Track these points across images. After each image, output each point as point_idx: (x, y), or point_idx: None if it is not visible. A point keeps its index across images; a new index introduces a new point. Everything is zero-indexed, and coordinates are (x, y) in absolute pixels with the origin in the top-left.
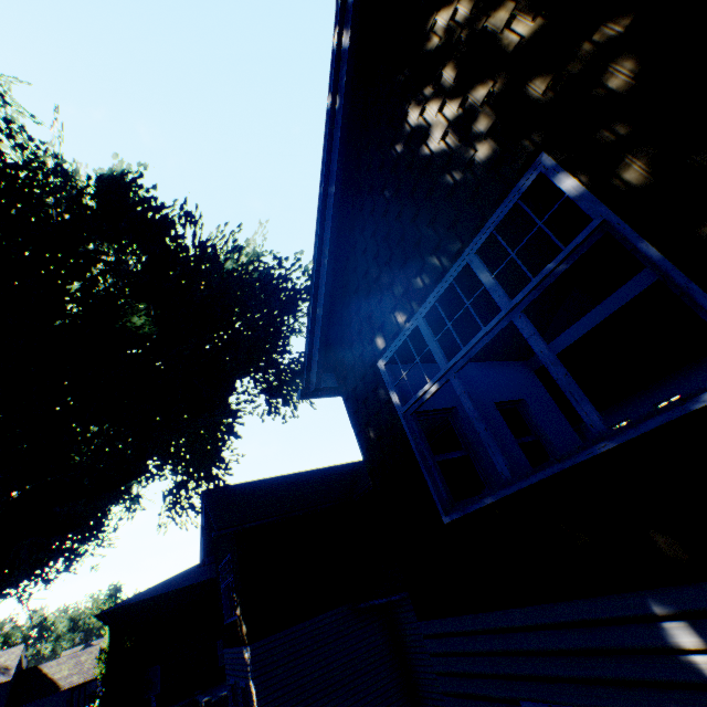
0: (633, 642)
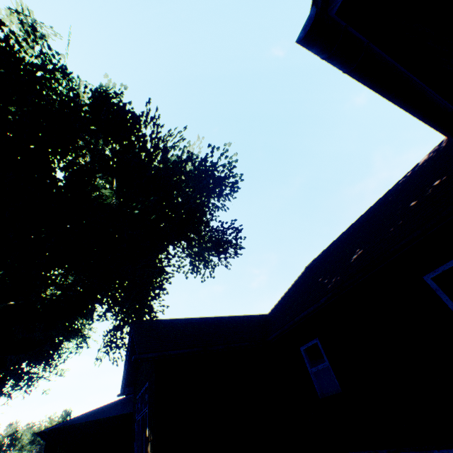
0: None
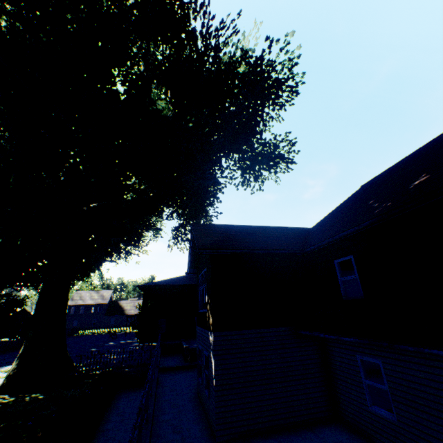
0: None
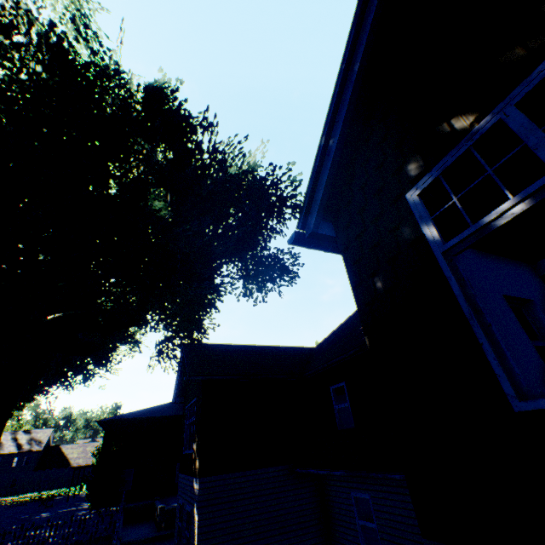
0: None
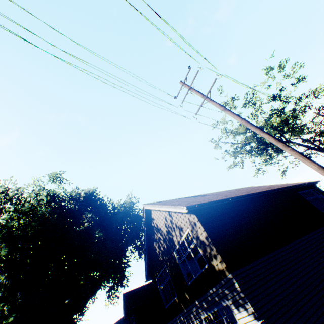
0: (177, 322)
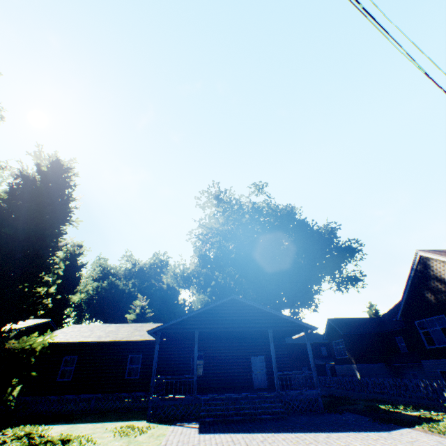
0: None
